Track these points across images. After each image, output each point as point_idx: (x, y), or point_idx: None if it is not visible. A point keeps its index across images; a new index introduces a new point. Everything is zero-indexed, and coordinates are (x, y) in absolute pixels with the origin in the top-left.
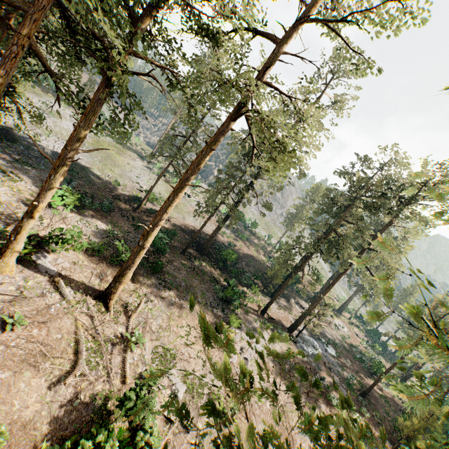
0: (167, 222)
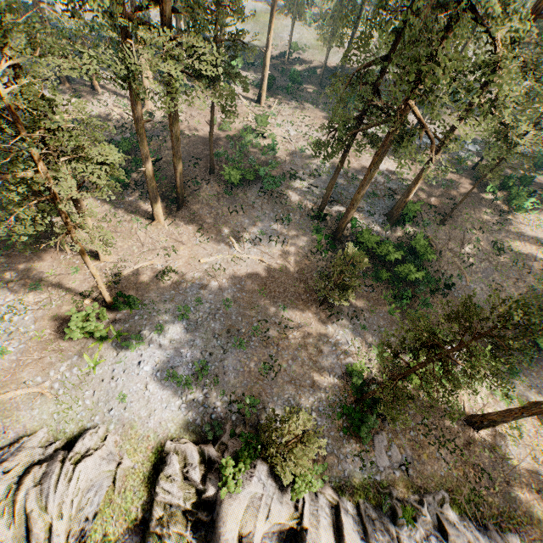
0: (309, 65)
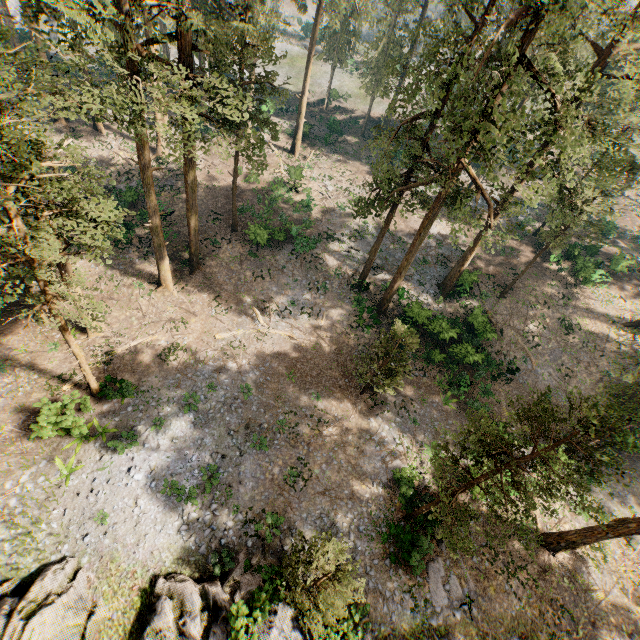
0: (351, 115)
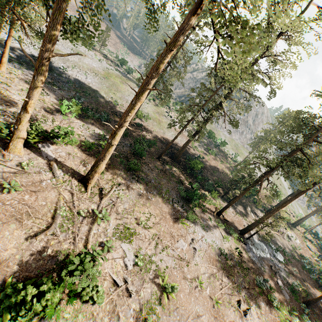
0: (150, 134)
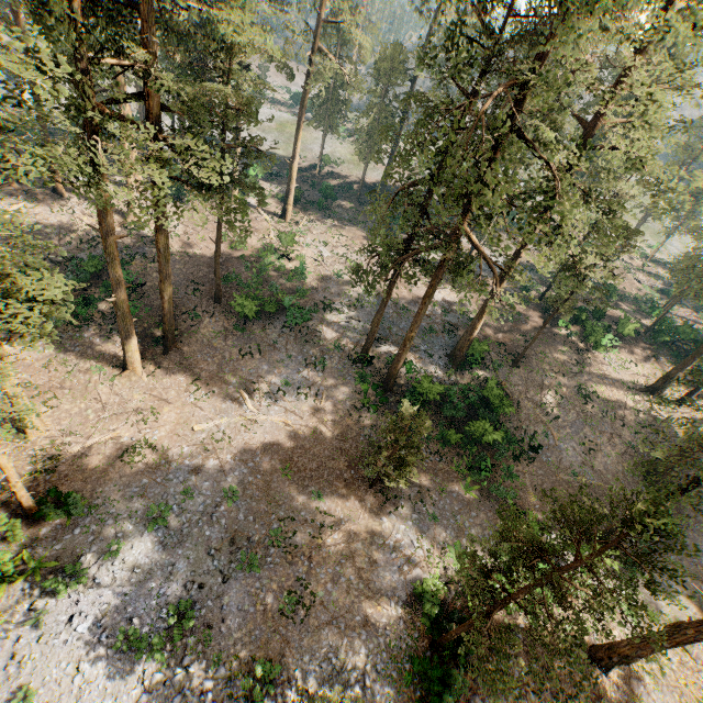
0: (345, 180)
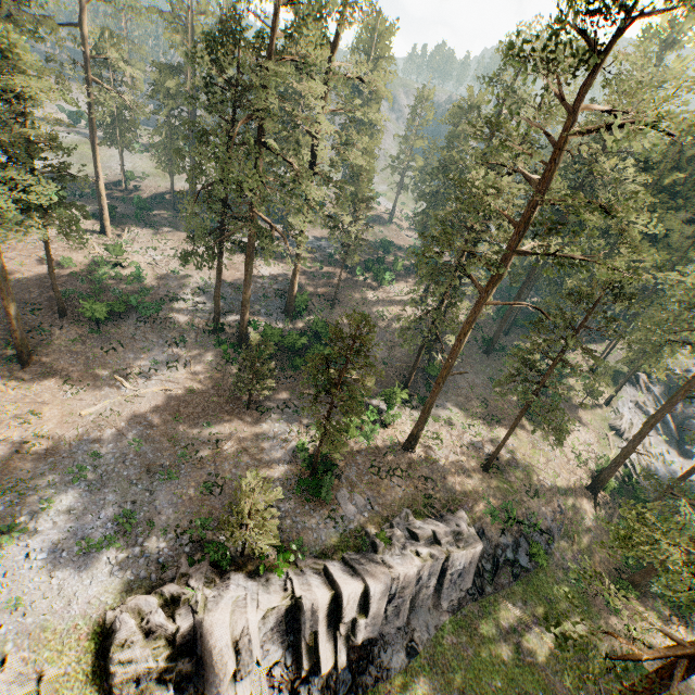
0: (155, 192)
